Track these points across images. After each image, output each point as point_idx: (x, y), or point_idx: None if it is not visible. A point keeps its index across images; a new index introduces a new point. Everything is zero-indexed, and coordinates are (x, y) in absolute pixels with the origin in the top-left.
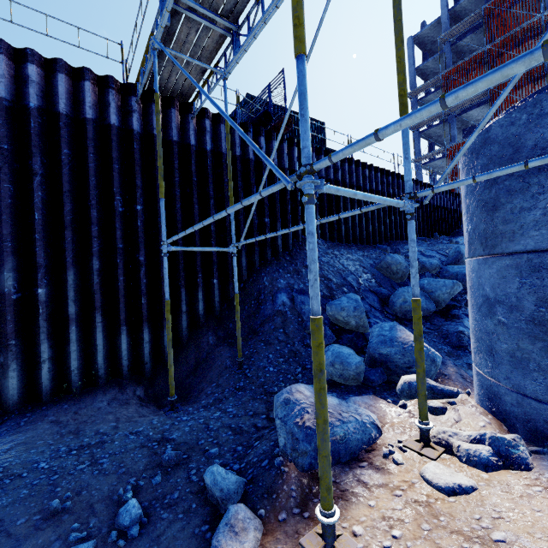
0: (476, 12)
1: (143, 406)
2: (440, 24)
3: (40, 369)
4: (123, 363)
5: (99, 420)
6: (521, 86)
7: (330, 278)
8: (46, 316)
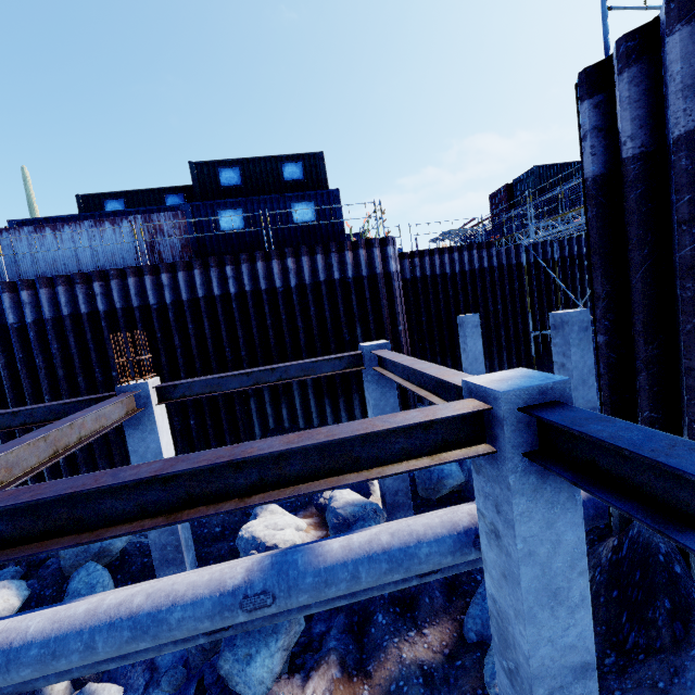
0: None
1: None
2: None
3: None
4: None
5: None
6: None
7: None
8: None
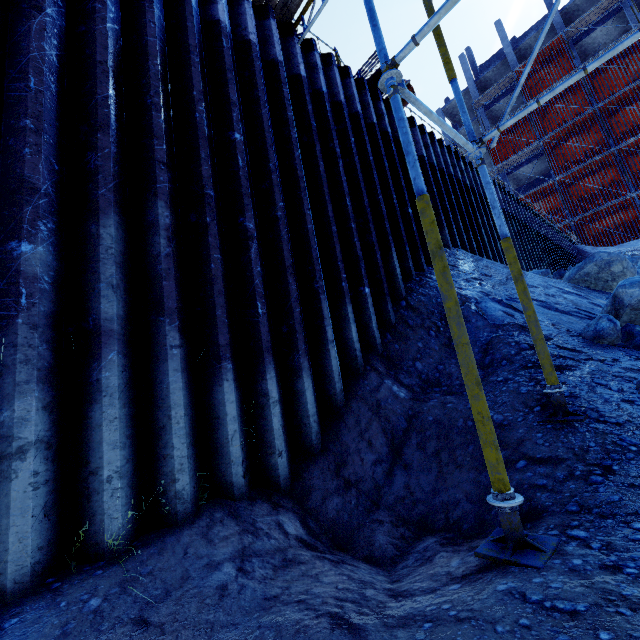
0: (507, 76)
1: (338, 562)
2: (468, 95)
3: (6, 479)
4: (232, 454)
5: None
6: (576, 133)
7: (535, 286)
8: (38, 317)
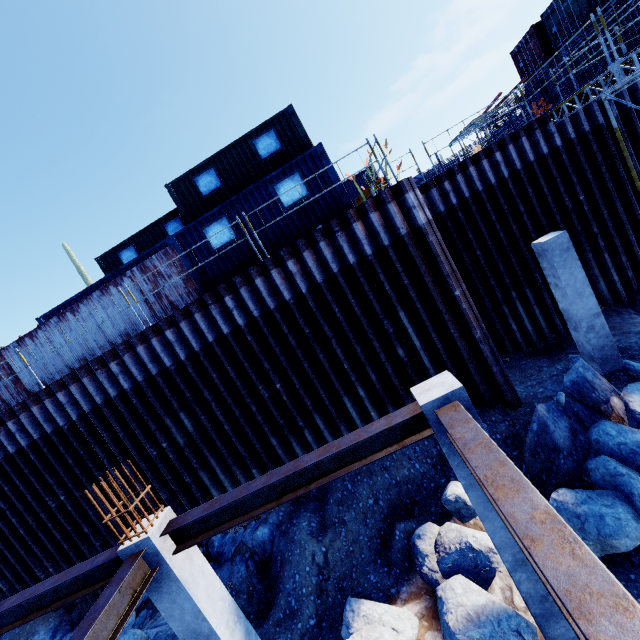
0: None
1: None
2: None
3: None
4: (607, 298)
5: (632, 327)
6: None
7: None
8: None
